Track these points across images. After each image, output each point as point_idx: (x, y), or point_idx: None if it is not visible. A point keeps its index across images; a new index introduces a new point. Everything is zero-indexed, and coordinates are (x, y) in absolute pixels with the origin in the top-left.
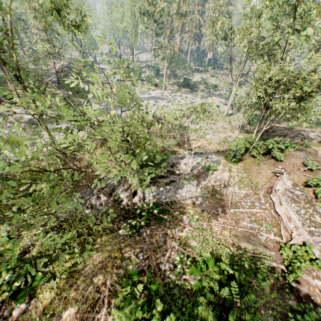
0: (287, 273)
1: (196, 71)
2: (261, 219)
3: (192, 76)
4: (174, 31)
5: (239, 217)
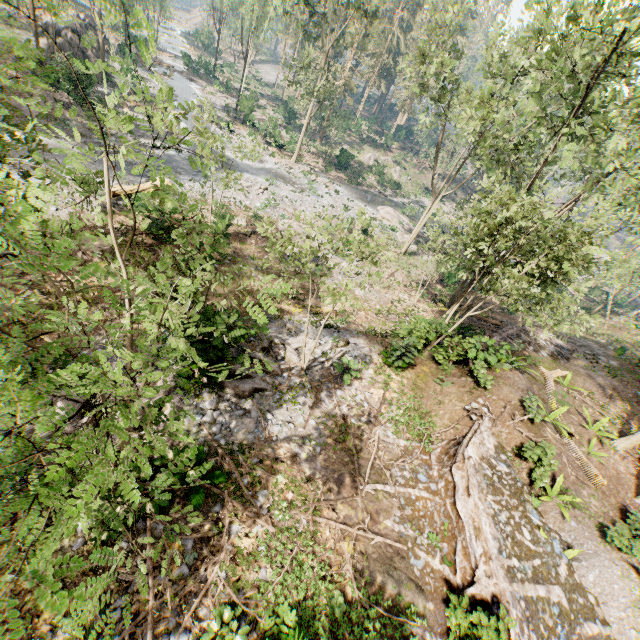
0: None
1: (368, 143)
2: (422, 517)
3: (358, 151)
4: (345, 43)
5: (381, 507)
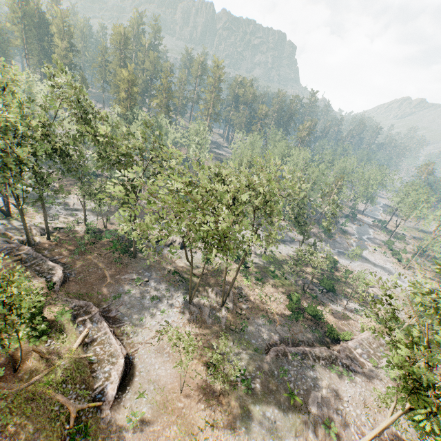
0: (340, 340)
1: None
2: (353, 333)
3: None
4: None
5: (345, 326)
